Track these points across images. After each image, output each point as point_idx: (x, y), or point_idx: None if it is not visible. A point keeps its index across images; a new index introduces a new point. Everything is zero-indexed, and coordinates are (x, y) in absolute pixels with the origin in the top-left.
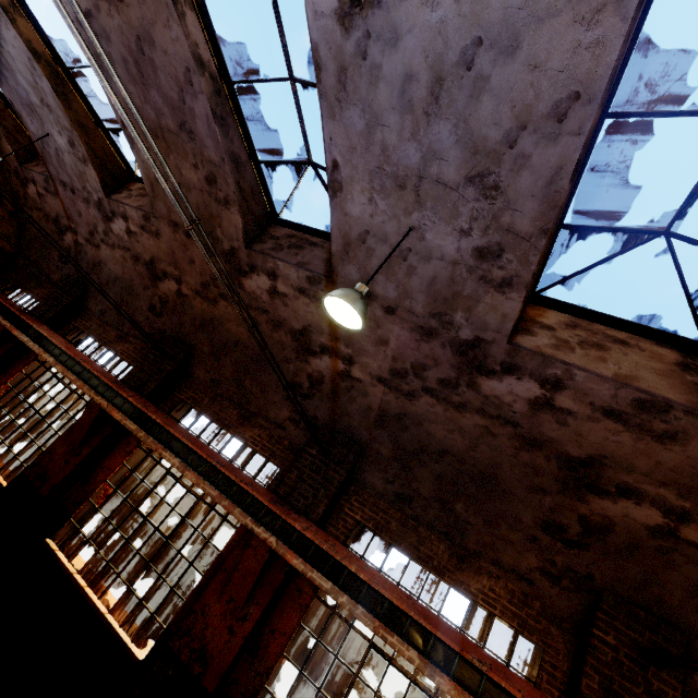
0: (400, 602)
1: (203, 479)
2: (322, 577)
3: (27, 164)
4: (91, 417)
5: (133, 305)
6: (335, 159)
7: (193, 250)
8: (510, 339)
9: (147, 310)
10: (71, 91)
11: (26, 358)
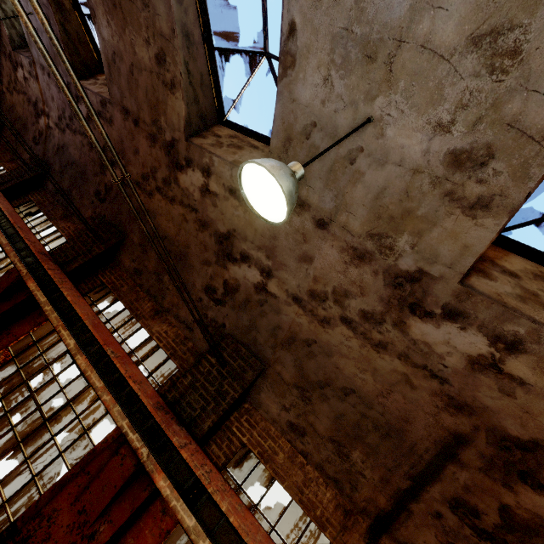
0: (4, 208)
1: None
2: None
3: None
4: None
5: None
6: None
7: (2, 58)
8: None
9: None
10: None
11: None
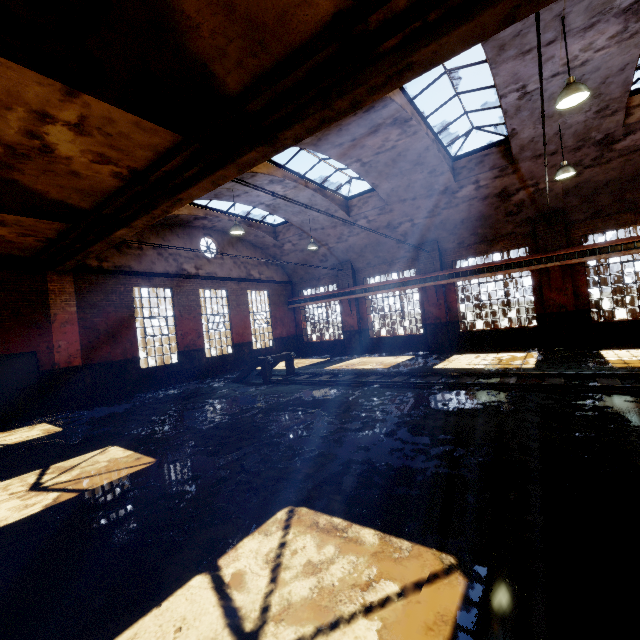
0: (627, 241)
1: (506, 270)
2: (588, 257)
3: (278, 238)
4: (432, 291)
5: (385, 249)
6: (513, 128)
7: (418, 203)
8: (623, 125)
9: (396, 244)
10: (324, 191)
11: (361, 303)
